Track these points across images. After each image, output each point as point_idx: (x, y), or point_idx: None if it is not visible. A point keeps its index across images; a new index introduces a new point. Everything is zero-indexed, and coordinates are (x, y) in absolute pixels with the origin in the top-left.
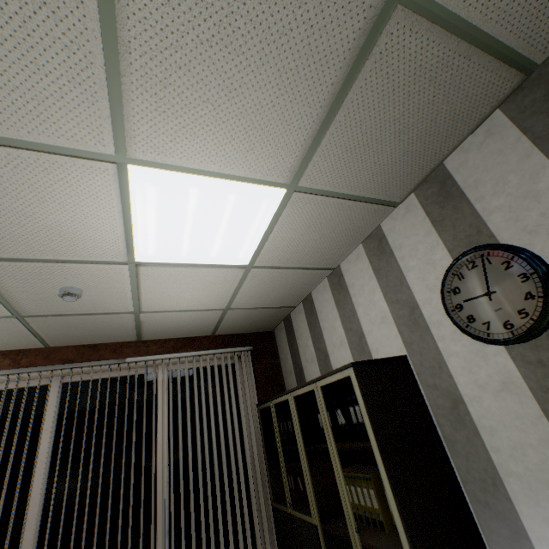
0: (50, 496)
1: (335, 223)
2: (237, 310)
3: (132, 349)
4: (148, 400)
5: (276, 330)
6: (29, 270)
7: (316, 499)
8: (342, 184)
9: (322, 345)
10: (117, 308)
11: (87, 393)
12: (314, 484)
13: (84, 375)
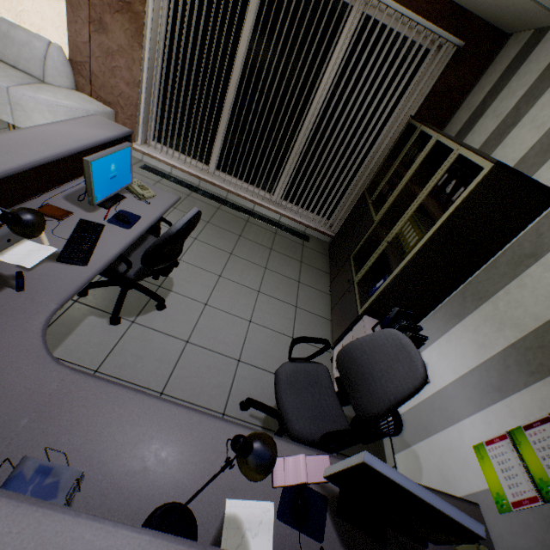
0: (244, 75)
1: None
2: None
3: None
4: (330, 38)
5: (513, 39)
6: None
7: (386, 212)
8: None
9: (525, 109)
10: None
11: None
12: (392, 205)
13: None
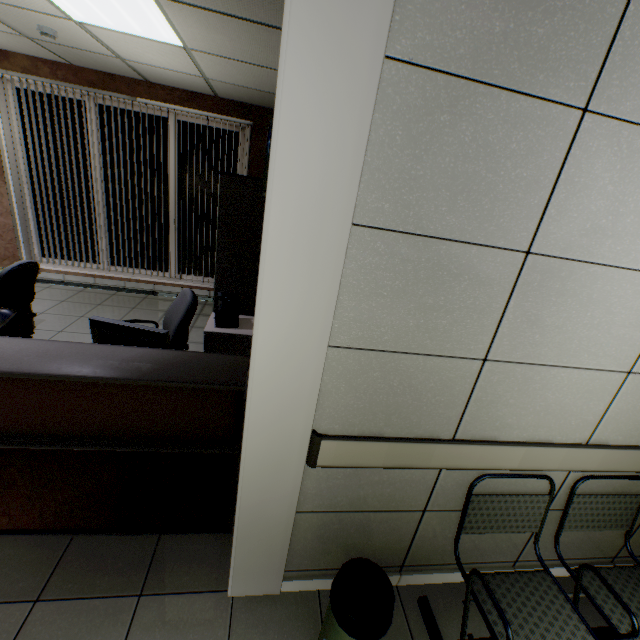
0: (105, 183)
1: (233, 32)
2: (218, 82)
3: (143, 89)
4: (163, 141)
5: None
6: (1, 8)
7: None
8: (199, 0)
9: None
10: (100, 51)
11: (115, 119)
12: None
13: (110, 102)
